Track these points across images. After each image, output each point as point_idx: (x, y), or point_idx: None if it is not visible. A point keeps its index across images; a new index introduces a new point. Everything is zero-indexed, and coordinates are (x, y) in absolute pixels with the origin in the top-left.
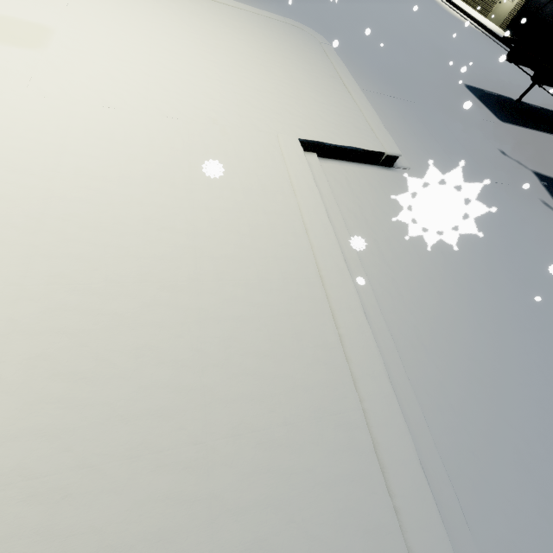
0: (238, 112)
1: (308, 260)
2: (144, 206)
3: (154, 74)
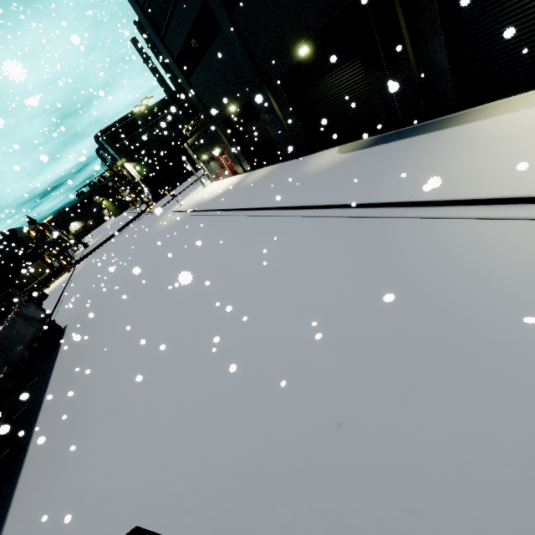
0: None
1: None
2: None
3: None
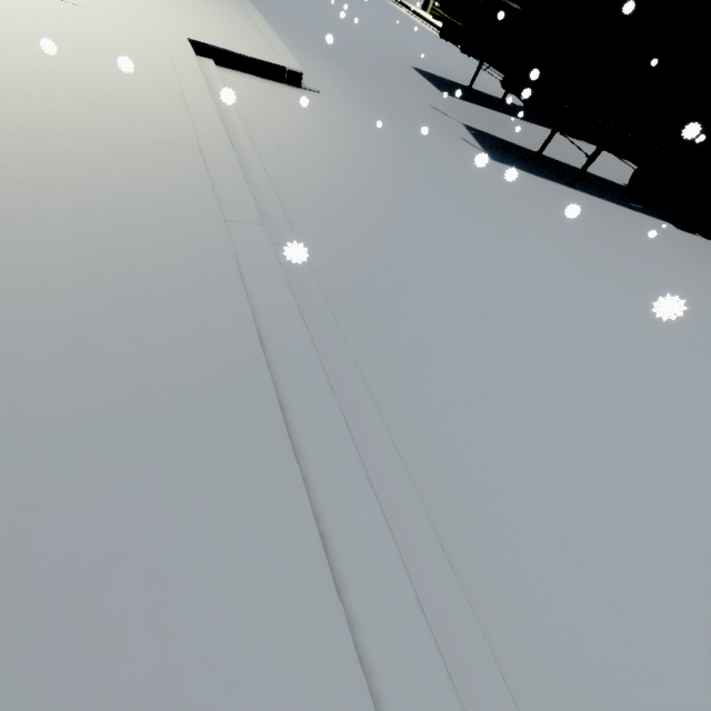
0: (122, 9)
1: (174, 88)
2: (2, 25)
3: None
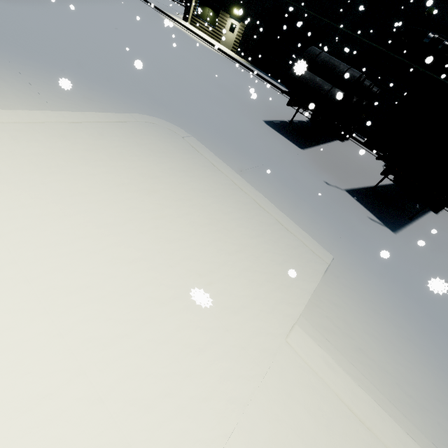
0: (238, 344)
1: None
2: None
3: (105, 387)
